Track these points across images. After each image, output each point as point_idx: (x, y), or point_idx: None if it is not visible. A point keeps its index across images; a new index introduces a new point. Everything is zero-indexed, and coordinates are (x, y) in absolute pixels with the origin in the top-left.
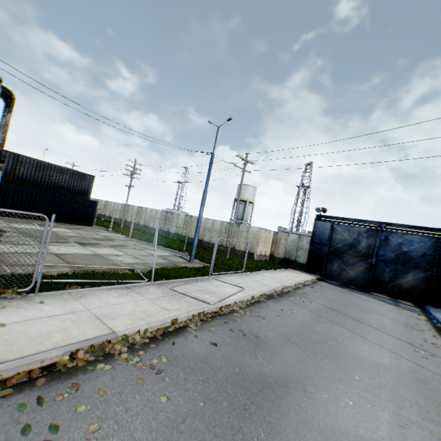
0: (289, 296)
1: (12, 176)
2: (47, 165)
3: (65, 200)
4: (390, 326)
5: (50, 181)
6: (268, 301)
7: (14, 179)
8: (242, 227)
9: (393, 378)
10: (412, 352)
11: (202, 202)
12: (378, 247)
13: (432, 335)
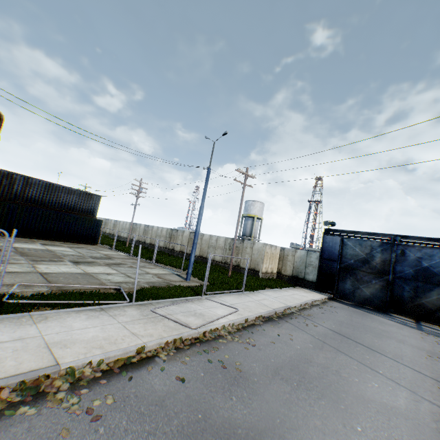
0: (290, 318)
1: (21, 198)
2: (55, 186)
3: (70, 220)
4: (410, 356)
5: (58, 202)
6: (264, 324)
7: (23, 200)
8: (246, 243)
9: (409, 430)
10: (437, 391)
11: (198, 218)
12: (394, 263)
13: None
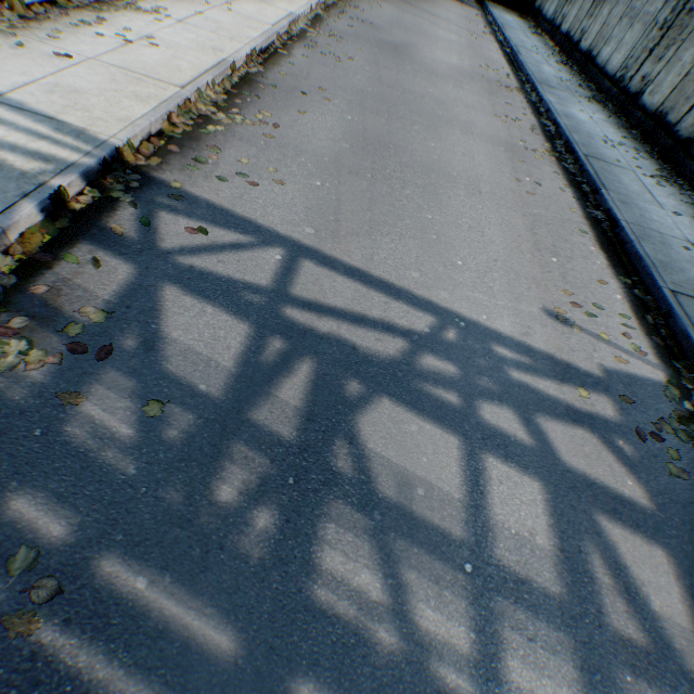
0: None
1: None
2: None
3: None
4: (456, 21)
5: None
6: None
7: None
8: None
9: (459, 48)
10: (469, 37)
11: None
12: None
13: (484, 29)
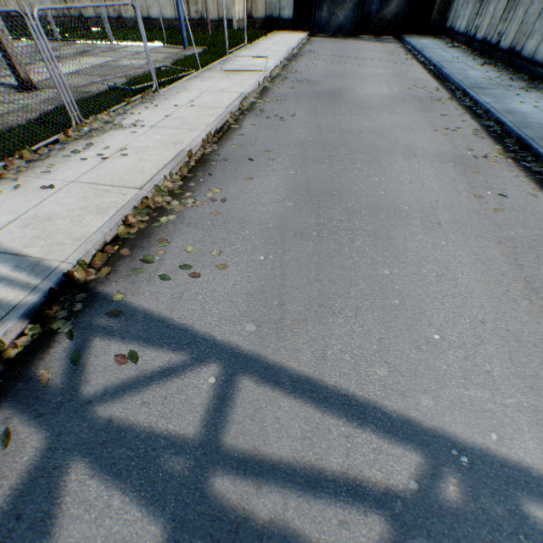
0: (301, 57)
1: None
2: None
3: None
4: (379, 57)
5: None
6: (291, 64)
7: None
8: None
9: (386, 78)
10: (394, 66)
11: None
12: None
13: (405, 56)
